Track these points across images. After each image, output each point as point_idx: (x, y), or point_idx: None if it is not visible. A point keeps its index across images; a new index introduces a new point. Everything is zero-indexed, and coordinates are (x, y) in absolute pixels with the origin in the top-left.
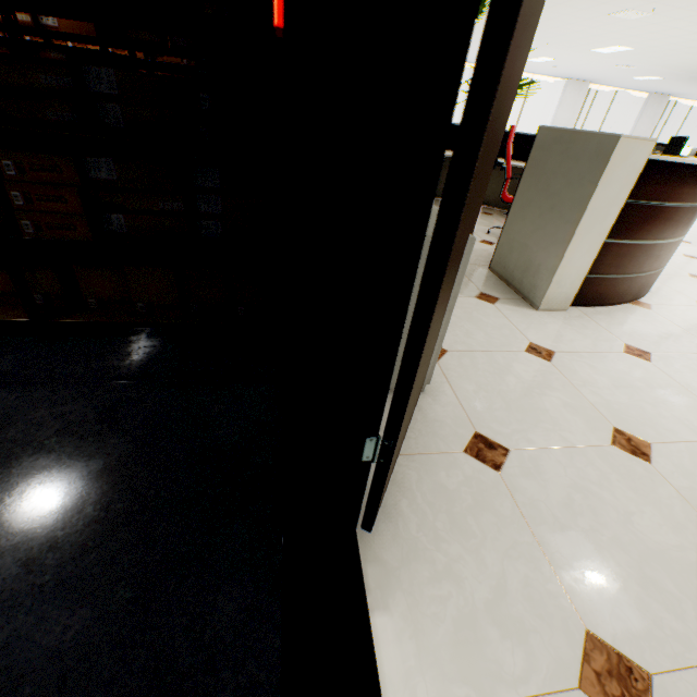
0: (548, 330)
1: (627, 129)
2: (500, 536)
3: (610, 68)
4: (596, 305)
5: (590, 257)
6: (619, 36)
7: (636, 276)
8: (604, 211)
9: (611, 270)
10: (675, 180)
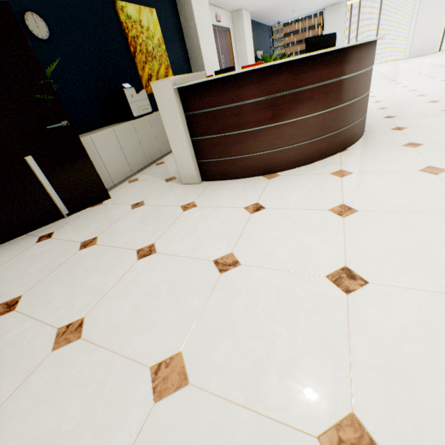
0: (165, 195)
1: None
2: (5, 257)
3: None
4: (227, 179)
5: (187, 150)
6: None
7: (247, 156)
8: (174, 123)
9: (218, 155)
10: (215, 91)
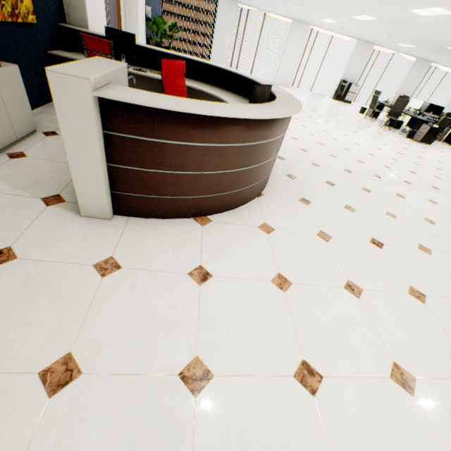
0: (54, 236)
1: (399, 82)
2: None
3: (377, 33)
4: (151, 217)
5: (100, 179)
6: (359, 6)
7: (181, 197)
8: (84, 140)
9: (145, 191)
10: (160, 120)
